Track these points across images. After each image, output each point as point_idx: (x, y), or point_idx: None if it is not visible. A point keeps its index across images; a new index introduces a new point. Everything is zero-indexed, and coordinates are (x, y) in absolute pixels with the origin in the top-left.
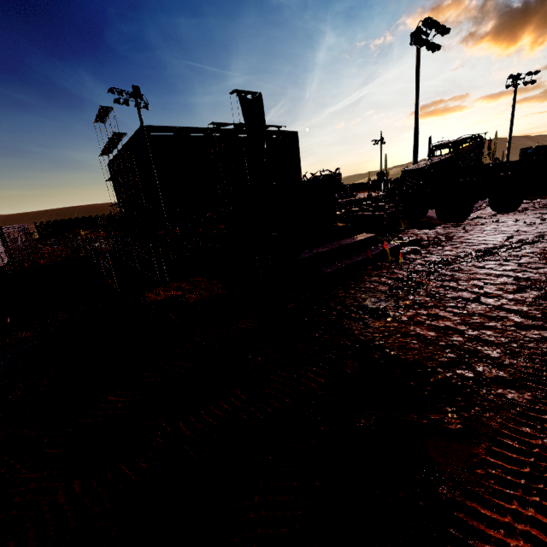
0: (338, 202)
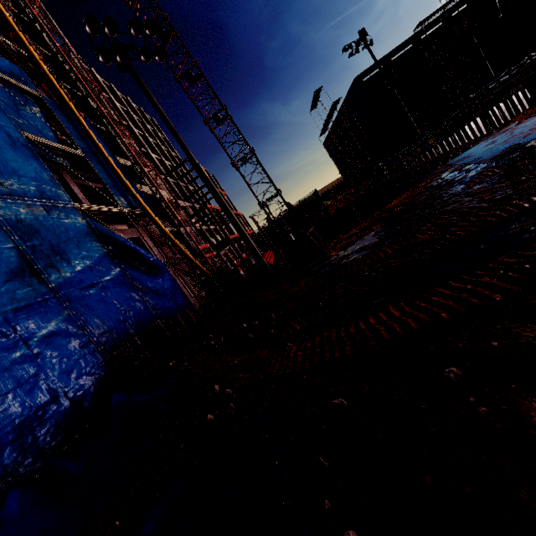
0: None
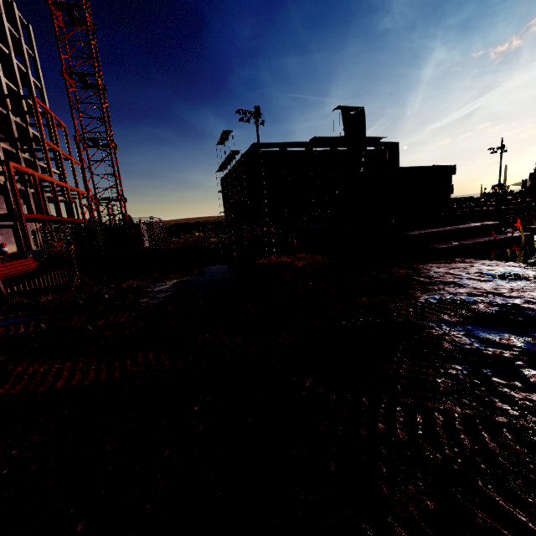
0: (452, 191)
